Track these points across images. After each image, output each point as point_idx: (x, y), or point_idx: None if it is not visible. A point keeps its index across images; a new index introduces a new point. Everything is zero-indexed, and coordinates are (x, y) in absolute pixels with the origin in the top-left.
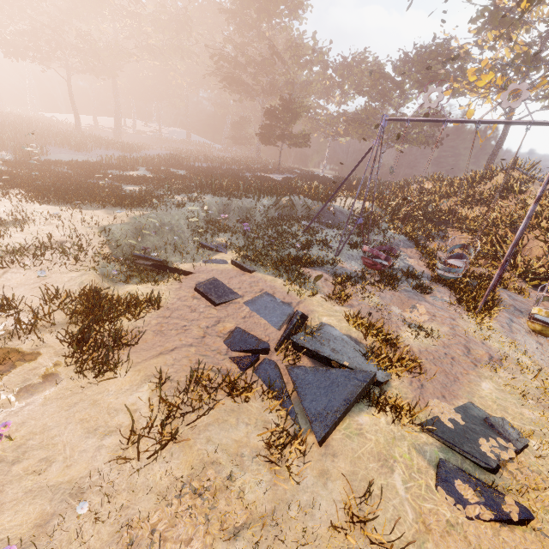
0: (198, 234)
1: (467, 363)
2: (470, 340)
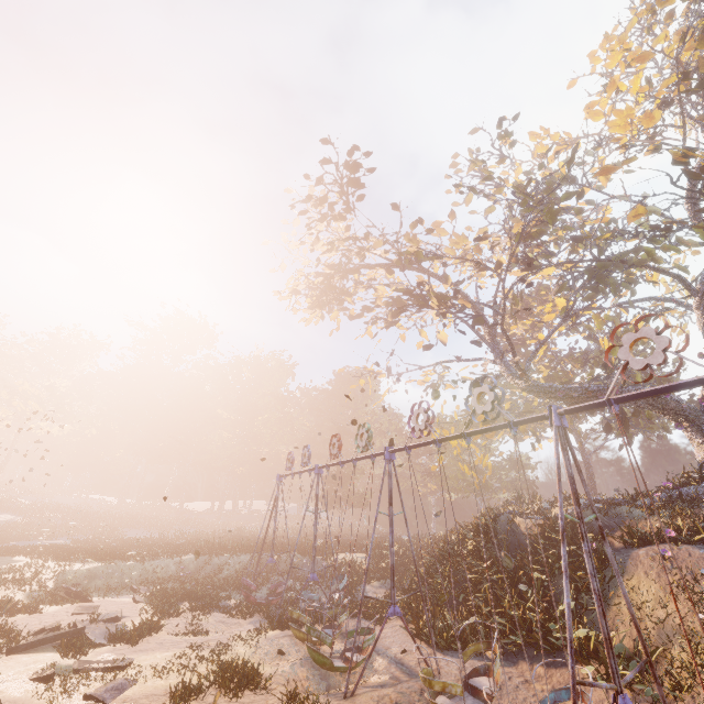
0: (143, 581)
1: (184, 646)
2: (223, 638)
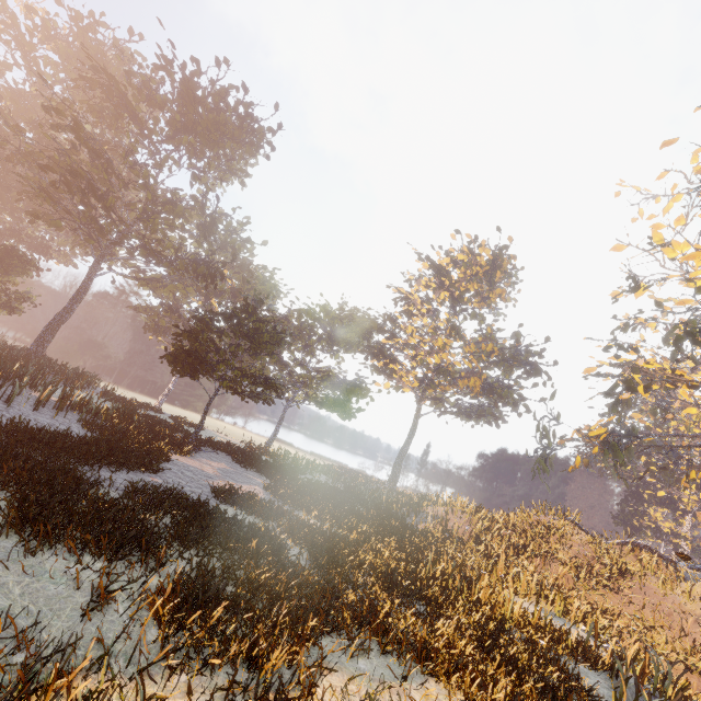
0: None
1: None
2: None
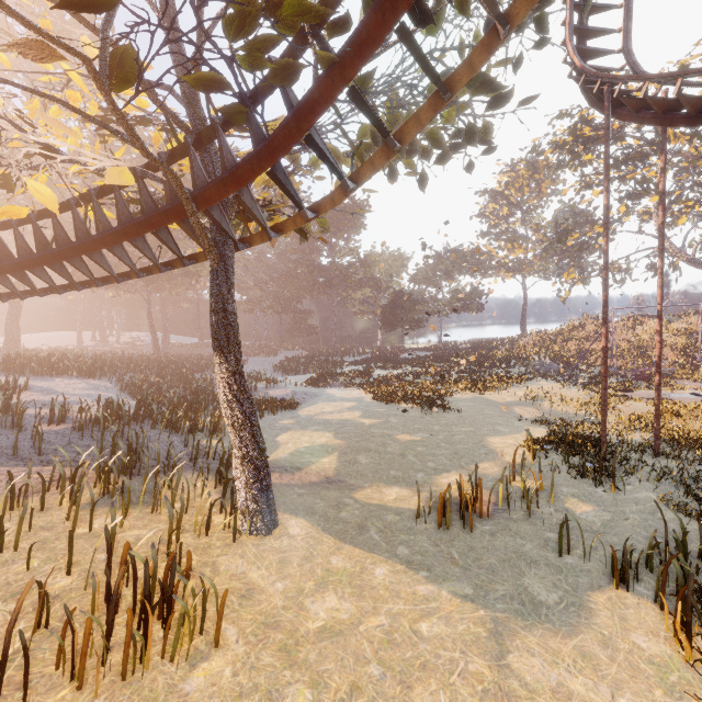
0: None
1: None
2: None
